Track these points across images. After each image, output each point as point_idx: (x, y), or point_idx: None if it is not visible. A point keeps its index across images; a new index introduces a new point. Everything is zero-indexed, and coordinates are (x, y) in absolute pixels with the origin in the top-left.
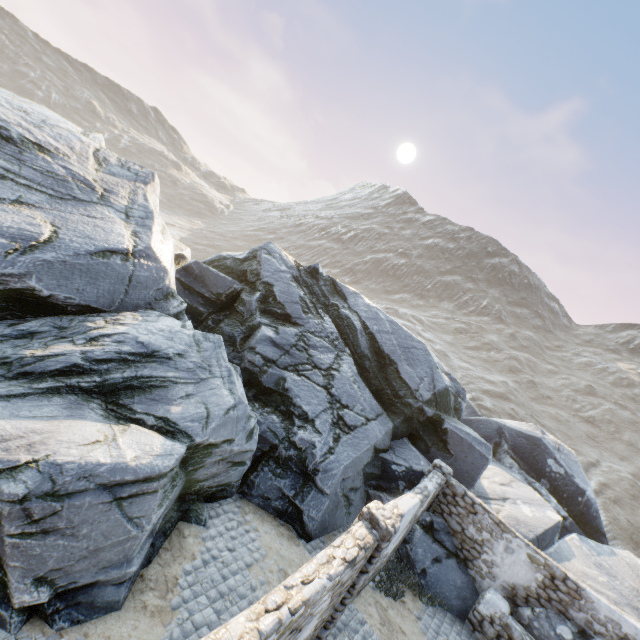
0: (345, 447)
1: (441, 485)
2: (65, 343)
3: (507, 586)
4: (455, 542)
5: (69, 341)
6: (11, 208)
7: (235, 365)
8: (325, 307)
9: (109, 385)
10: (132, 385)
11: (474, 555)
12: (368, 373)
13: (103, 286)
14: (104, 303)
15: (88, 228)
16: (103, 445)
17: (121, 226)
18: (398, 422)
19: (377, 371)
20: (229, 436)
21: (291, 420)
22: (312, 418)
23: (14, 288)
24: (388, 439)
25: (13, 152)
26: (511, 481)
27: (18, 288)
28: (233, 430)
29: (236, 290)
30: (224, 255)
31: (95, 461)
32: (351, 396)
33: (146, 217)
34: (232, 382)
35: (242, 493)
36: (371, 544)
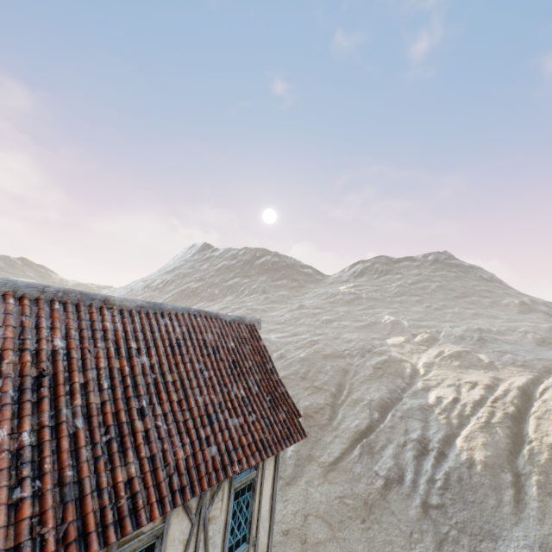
0: None
1: None
2: None
3: None
4: None
5: None
6: None
7: None
8: None
9: None
10: None
11: None
12: None
13: None
14: None
15: None
16: None
17: None
18: None
19: None
20: None
21: None
22: None
23: None
24: None
25: None
26: None
27: None
28: None
29: None
30: None
31: None
32: None
33: None
34: None
35: None
36: None
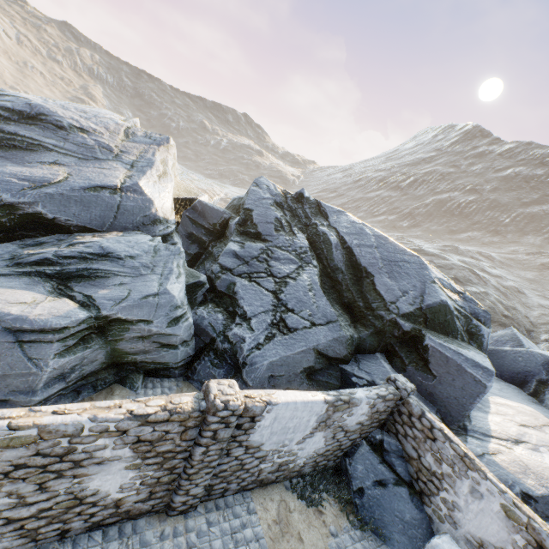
0: (276, 345)
1: (387, 399)
2: (54, 248)
3: (472, 540)
4: (410, 470)
5: (58, 247)
6: (47, 167)
7: (202, 274)
8: (305, 227)
9: (66, 273)
10: (83, 274)
11: (431, 490)
12: (340, 286)
13: (95, 212)
14: (96, 225)
15: (94, 175)
16: (25, 305)
17: (122, 172)
18: (365, 334)
19: (351, 284)
20: (145, 317)
21: (233, 319)
22: (249, 317)
23: (29, 213)
24: (342, 348)
25: (63, 135)
26: (545, 425)
27: (32, 213)
28: (151, 313)
29: (225, 219)
30: (235, 197)
31: (7, 312)
32: (302, 302)
33: (146, 166)
34: (167, 278)
35: (187, 376)
36: (186, 411)
